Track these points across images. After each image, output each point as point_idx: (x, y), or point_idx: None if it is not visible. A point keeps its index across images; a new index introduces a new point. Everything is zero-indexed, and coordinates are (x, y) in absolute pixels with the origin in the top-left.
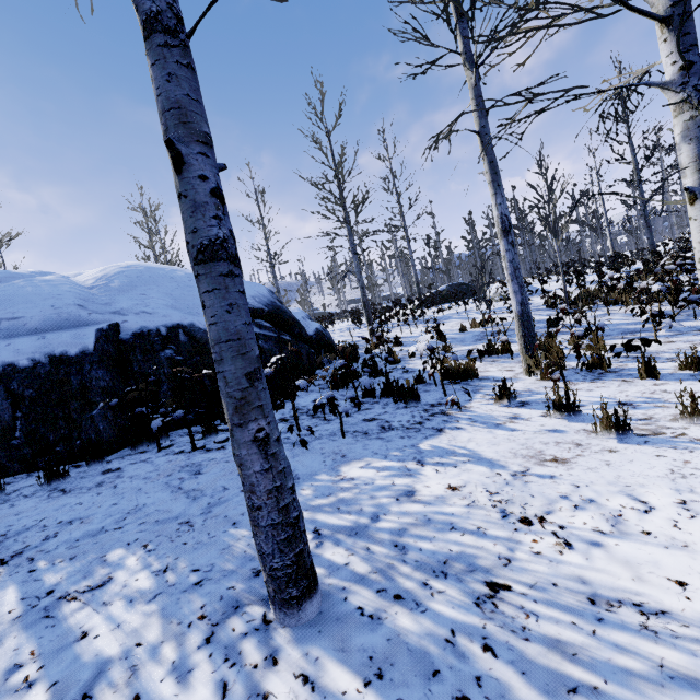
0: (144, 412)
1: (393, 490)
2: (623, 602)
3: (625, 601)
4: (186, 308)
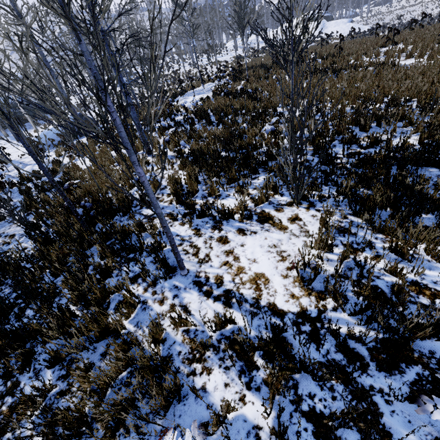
0: None
1: None
2: None
3: None
4: None
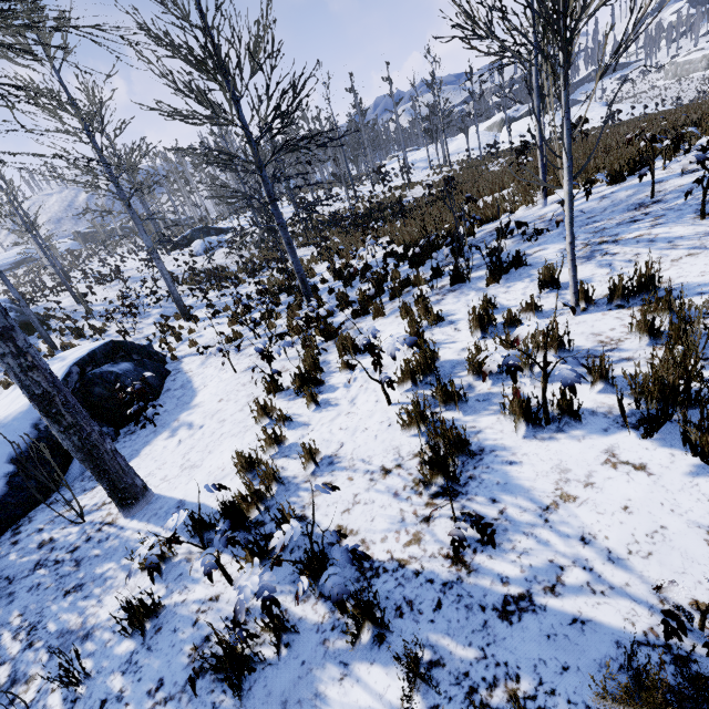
0: None
1: None
2: None
3: None
4: None
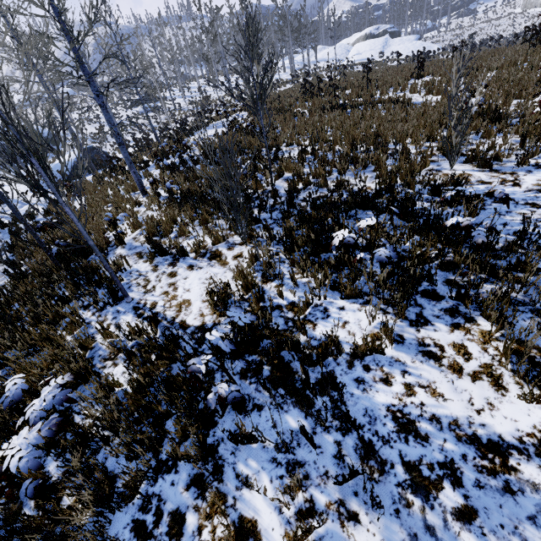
0: None
1: None
2: None
3: None
4: None
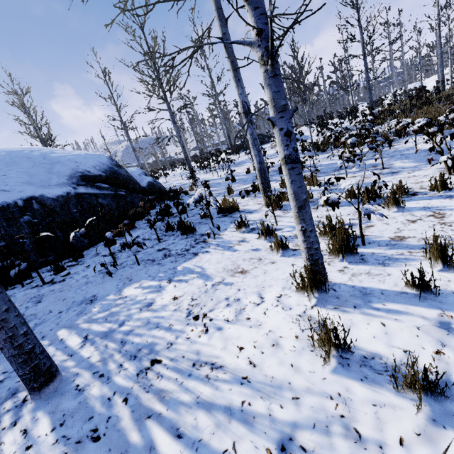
0: (5, 265)
1: (142, 303)
2: (208, 363)
3: (209, 362)
4: (40, 182)
